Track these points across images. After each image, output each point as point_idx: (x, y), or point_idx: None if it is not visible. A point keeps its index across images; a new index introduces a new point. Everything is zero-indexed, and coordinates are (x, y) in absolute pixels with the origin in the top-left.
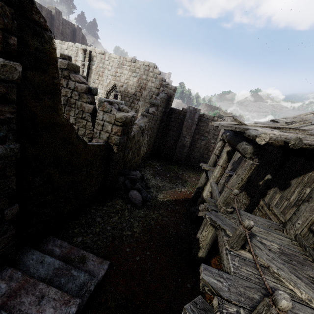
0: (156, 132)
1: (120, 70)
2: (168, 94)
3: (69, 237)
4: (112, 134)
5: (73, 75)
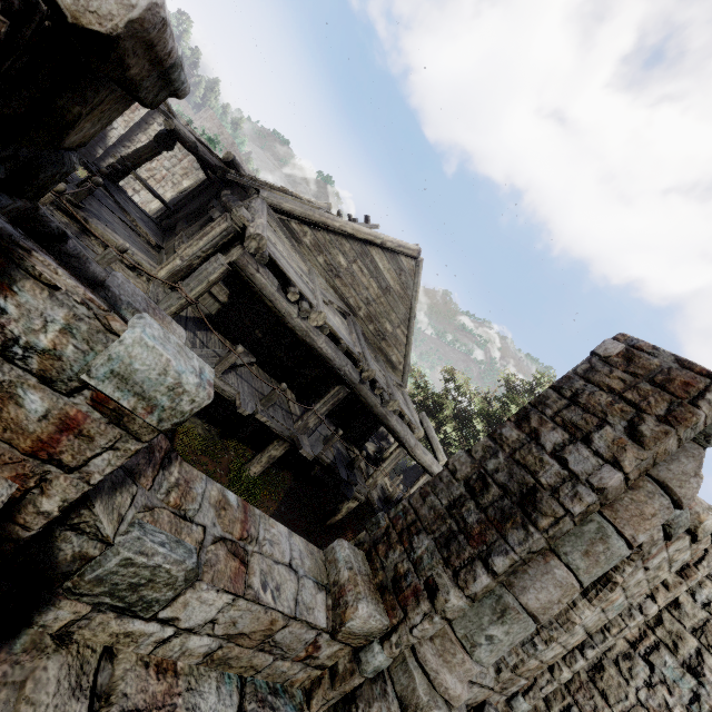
0: None
1: None
2: None
3: None
4: None
5: None
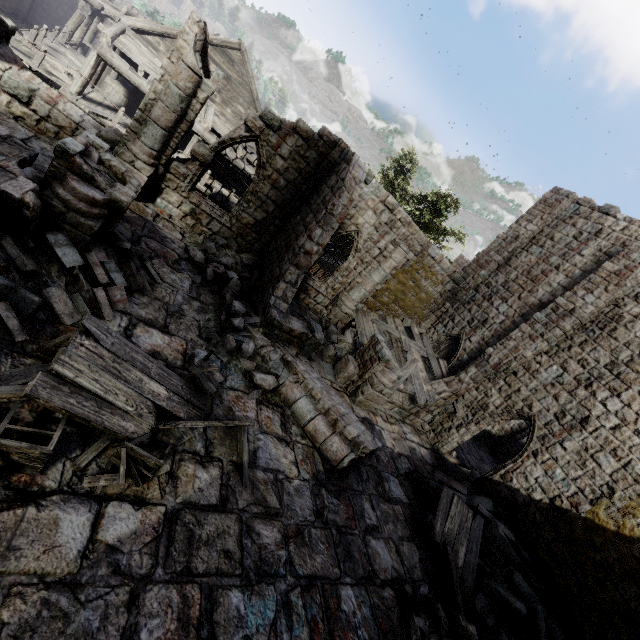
0: None
1: None
2: None
3: None
4: None
5: None
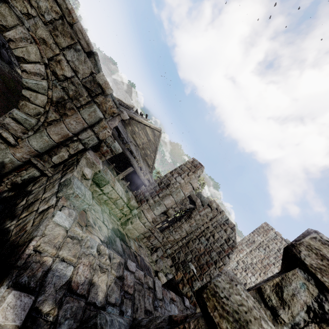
0: None
1: None
2: None
3: None
4: None
5: None
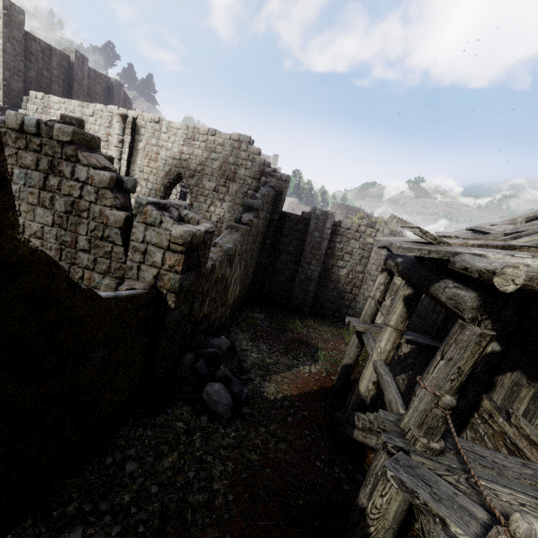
0: (256, 256)
1: (189, 150)
2: (276, 189)
3: (49, 532)
4: (164, 270)
5: (84, 154)
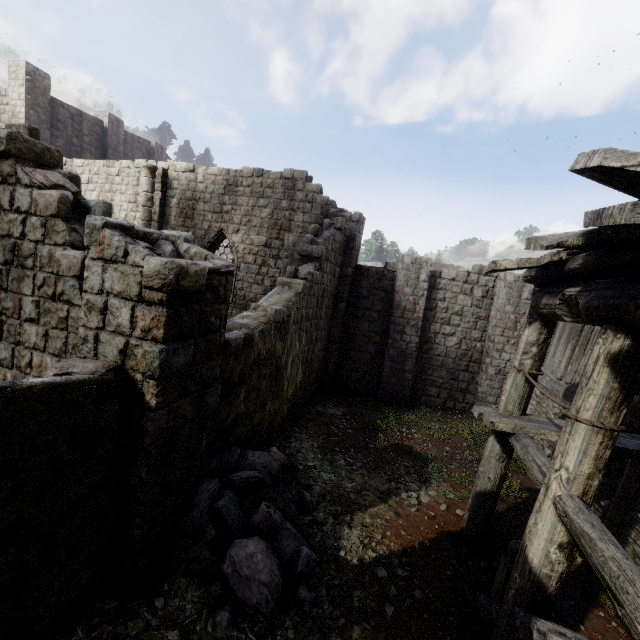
0: (325, 327)
1: (231, 199)
2: (345, 232)
3: None
4: (136, 338)
5: (26, 169)
